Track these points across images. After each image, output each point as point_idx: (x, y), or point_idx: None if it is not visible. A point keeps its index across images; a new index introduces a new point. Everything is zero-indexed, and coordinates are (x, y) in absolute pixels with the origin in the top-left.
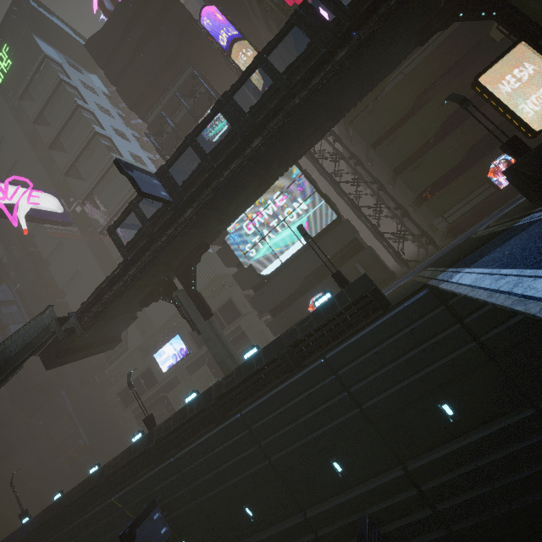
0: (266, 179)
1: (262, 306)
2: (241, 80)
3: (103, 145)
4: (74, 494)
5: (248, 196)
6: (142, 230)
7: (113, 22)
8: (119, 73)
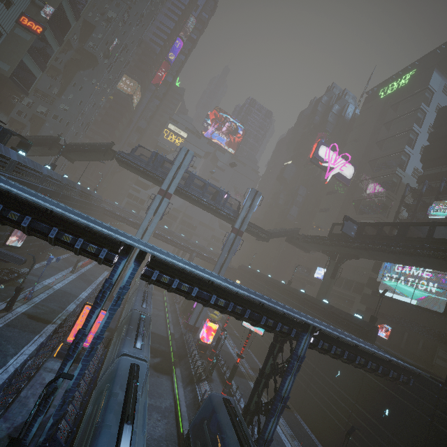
0: (402, 261)
1: (364, 300)
2: (419, 224)
3: (400, 159)
4: (261, 275)
5: (389, 259)
6: (339, 234)
7: None
8: (437, 137)
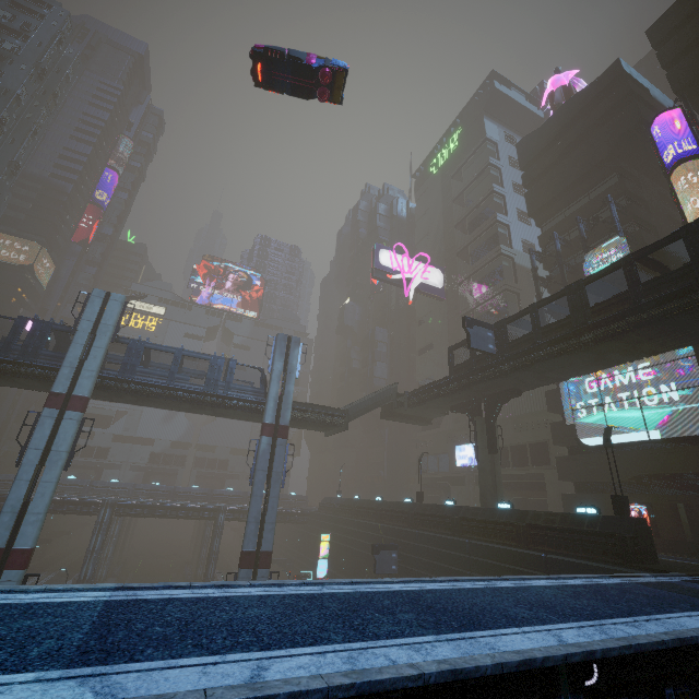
0: (602, 361)
1: (565, 472)
2: (599, 274)
3: (498, 234)
4: (364, 503)
5: (576, 368)
6: (469, 362)
7: (551, 122)
8: (535, 177)
